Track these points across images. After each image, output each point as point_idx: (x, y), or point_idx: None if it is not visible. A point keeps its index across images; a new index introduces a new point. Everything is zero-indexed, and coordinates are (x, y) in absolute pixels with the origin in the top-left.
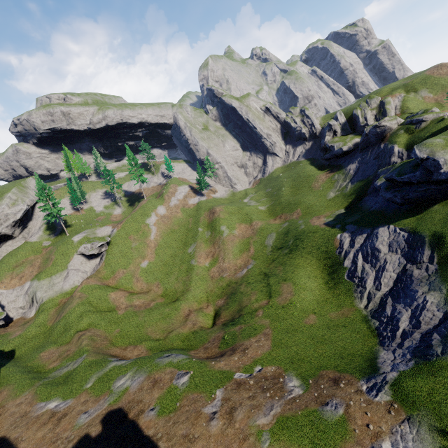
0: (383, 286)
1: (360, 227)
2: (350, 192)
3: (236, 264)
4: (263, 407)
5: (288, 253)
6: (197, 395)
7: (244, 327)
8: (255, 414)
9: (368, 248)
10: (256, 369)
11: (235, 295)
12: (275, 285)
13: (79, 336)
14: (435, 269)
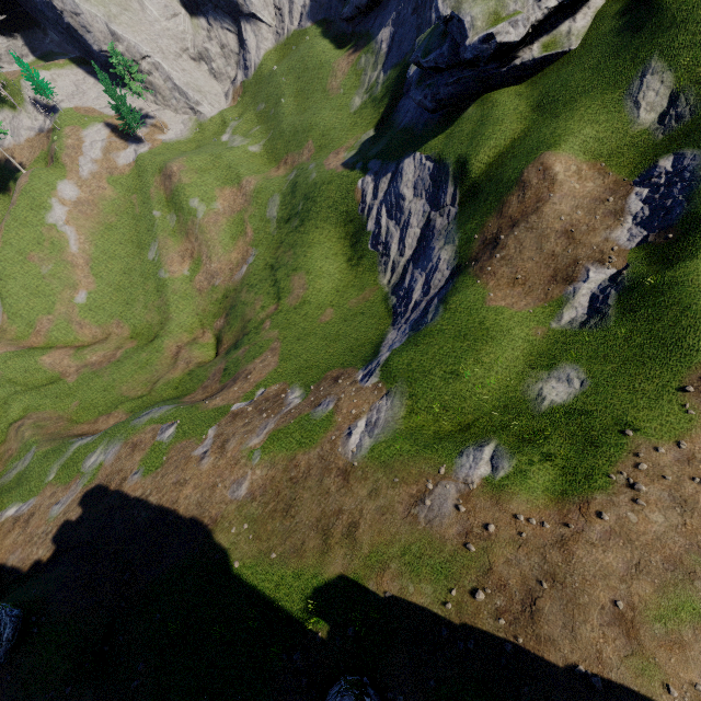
0: (408, 249)
1: (384, 163)
2: (382, 94)
3: (231, 260)
4: (257, 429)
5: (299, 225)
6: (186, 442)
7: (249, 349)
8: (248, 439)
9: (392, 197)
10: (258, 393)
11: (236, 308)
12: (284, 281)
13: (16, 429)
14: (456, 213)
